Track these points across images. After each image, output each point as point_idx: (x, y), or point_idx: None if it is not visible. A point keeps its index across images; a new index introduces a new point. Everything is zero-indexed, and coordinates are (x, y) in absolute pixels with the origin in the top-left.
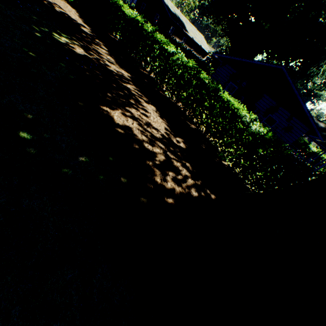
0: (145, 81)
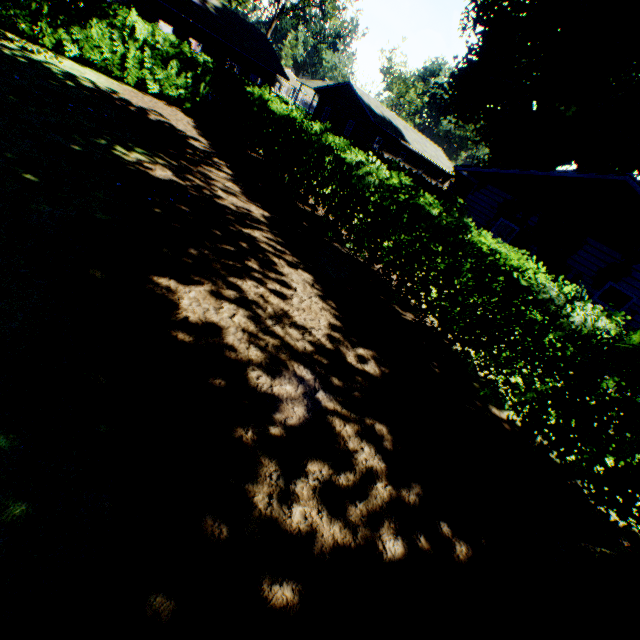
0: (303, 224)
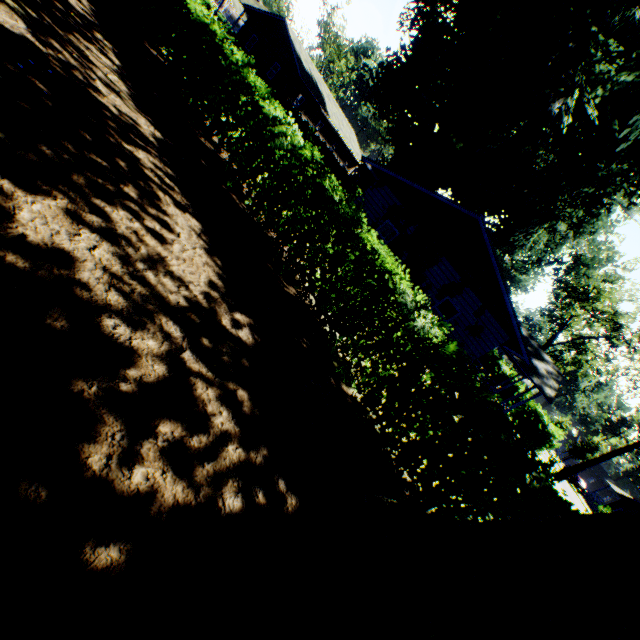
0: (201, 162)
